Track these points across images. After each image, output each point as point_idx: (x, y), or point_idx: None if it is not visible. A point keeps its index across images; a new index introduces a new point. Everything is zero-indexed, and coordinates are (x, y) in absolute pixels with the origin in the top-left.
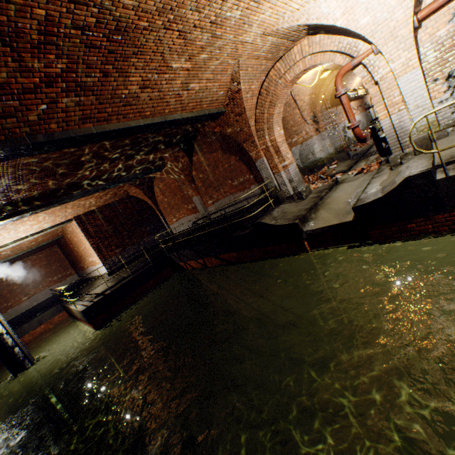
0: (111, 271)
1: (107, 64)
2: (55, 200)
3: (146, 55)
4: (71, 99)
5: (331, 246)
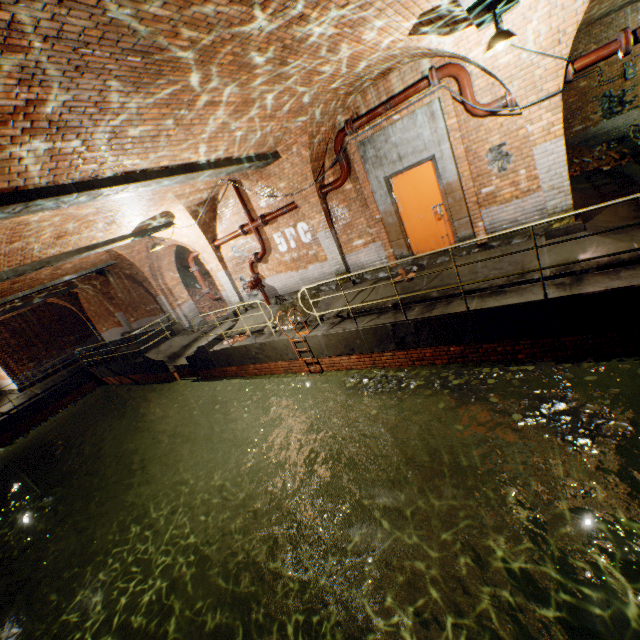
0: (23, 387)
1: None
2: None
3: None
4: None
5: (191, 377)
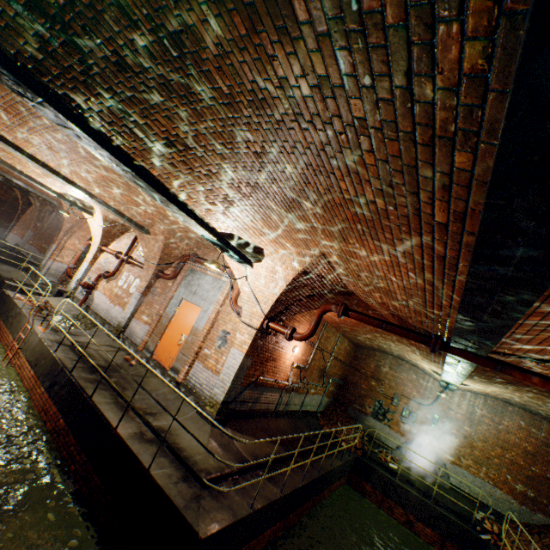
0: None
1: None
2: None
3: None
4: None
5: None
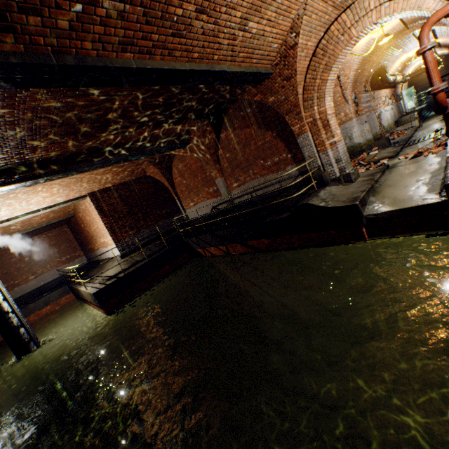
0: (124, 254)
1: None
2: (73, 167)
3: None
4: (113, 5)
5: (398, 234)
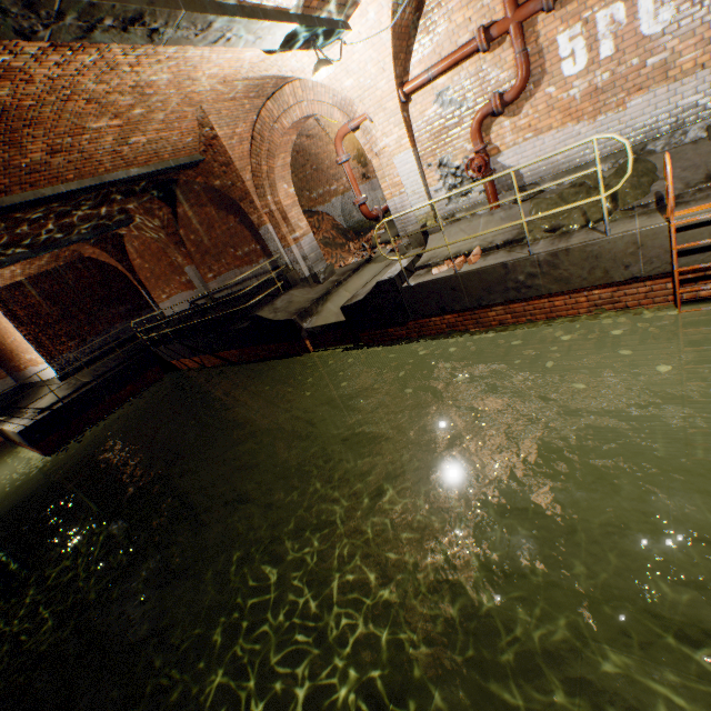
0: (64, 375)
1: None
2: None
3: (46, 124)
4: None
5: (334, 346)
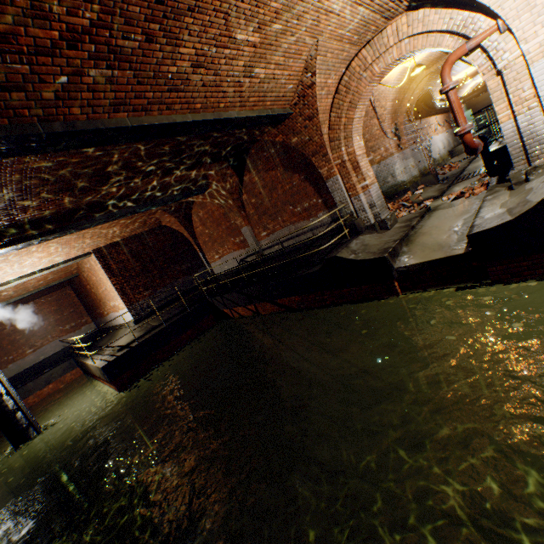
0: (138, 319)
1: (153, 21)
2: (72, 225)
3: (205, 15)
4: (101, 72)
5: (431, 287)
